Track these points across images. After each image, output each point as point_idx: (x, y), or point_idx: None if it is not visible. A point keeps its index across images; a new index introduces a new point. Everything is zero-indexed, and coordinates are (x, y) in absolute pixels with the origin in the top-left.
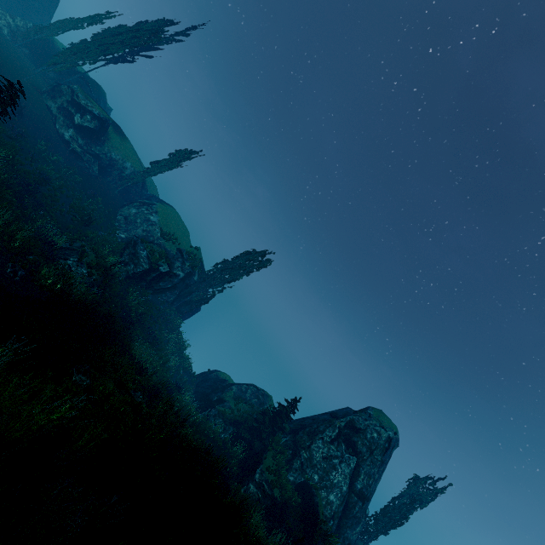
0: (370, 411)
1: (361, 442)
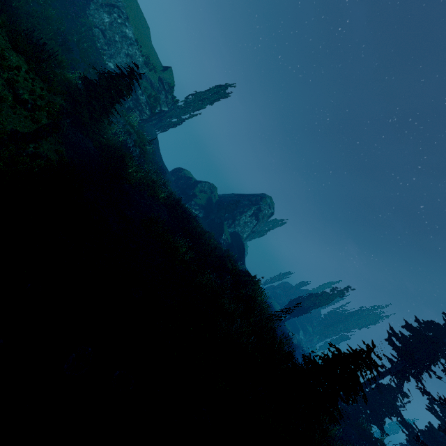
0: (267, 200)
1: (260, 215)
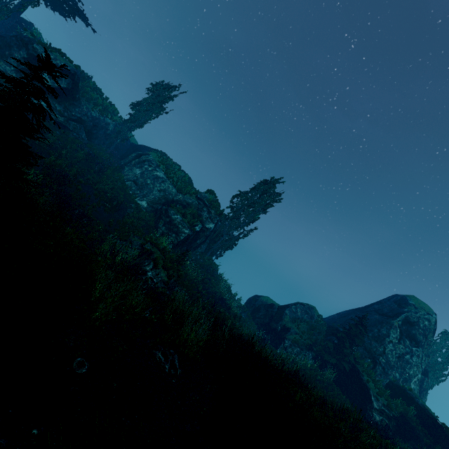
0: (411, 301)
1: (418, 332)
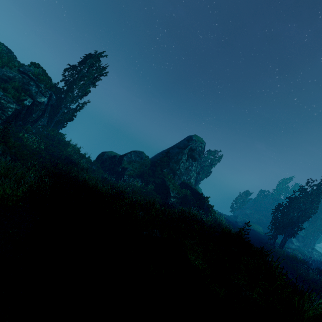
0: (194, 138)
1: (196, 154)
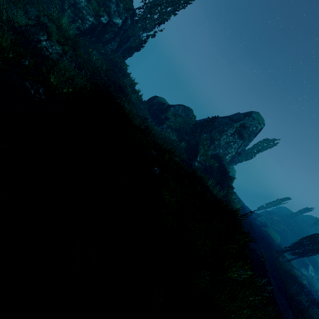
0: (253, 115)
1: (246, 133)
